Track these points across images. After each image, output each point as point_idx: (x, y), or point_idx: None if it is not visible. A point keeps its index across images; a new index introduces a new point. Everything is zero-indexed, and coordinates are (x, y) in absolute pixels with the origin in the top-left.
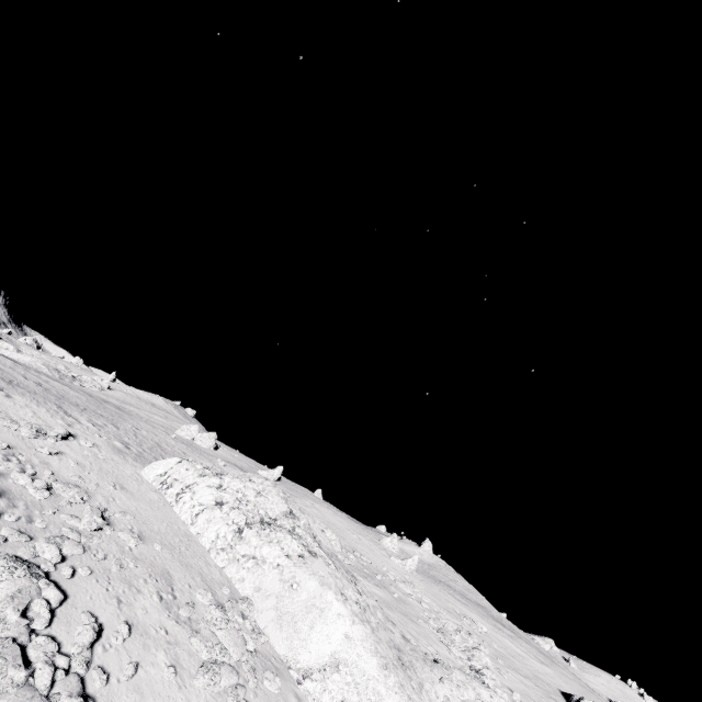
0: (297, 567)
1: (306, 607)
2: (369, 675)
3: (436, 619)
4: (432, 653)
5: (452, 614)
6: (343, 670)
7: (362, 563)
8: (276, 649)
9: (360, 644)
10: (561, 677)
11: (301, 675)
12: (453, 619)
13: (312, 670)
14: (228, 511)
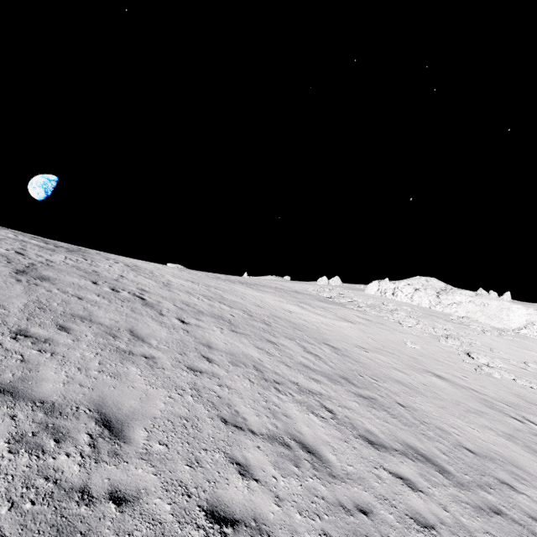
0: (480, 299)
1: (498, 310)
2: None
3: None
4: None
5: None
6: (536, 324)
7: None
8: (497, 327)
9: (536, 314)
10: None
11: (516, 331)
12: None
13: (520, 328)
14: (425, 291)
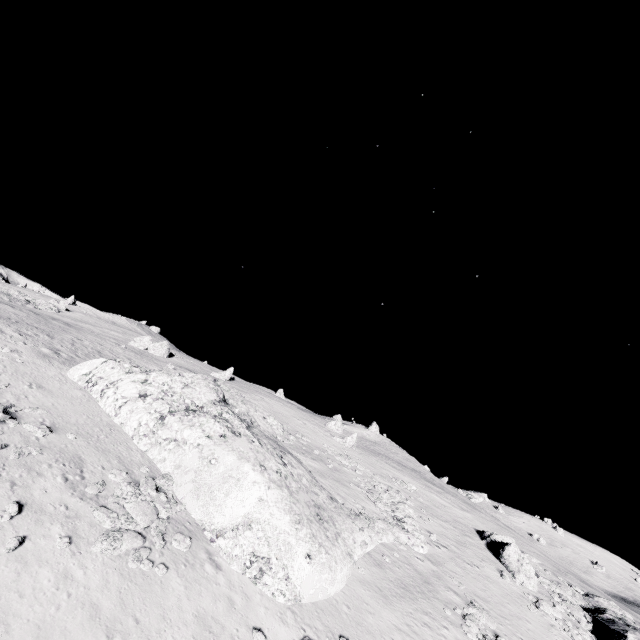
0: (217, 445)
1: (223, 478)
2: (280, 529)
3: (367, 482)
4: (358, 509)
5: (385, 478)
6: (256, 528)
7: (302, 442)
8: (193, 515)
9: (273, 505)
10: (478, 519)
11: (214, 534)
12: (385, 481)
13: (225, 530)
14: (151, 402)
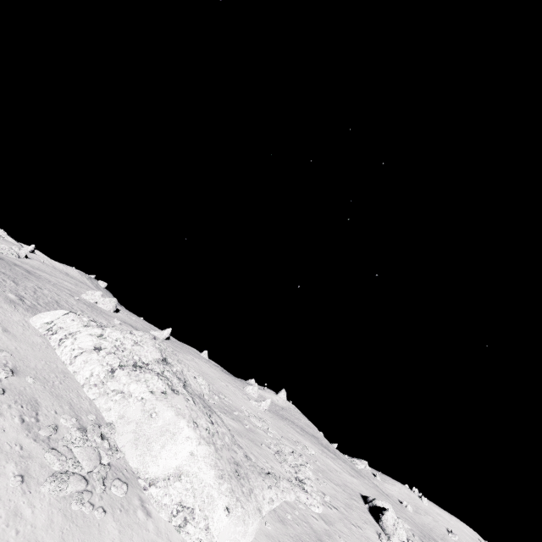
0: (158, 401)
1: (161, 431)
2: (205, 483)
3: (276, 444)
4: (268, 468)
5: (290, 441)
6: (185, 479)
7: (224, 403)
8: (130, 464)
9: (202, 460)
10: (363, 485)
11: (148, 483)
12: (290, 444)
13: (158, 479)
14: (104, 355)
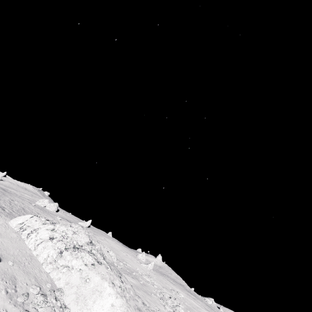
0: (90, 270)
1: (92, 291)
2: None
3: (160, 292)
4: (157, 310)
5: (168, 290)
6: None
7: (126, 267)
8: None
9: (119, 309)
10: None
11: None
12: (168, 292)
13: None
14: (56, 242)
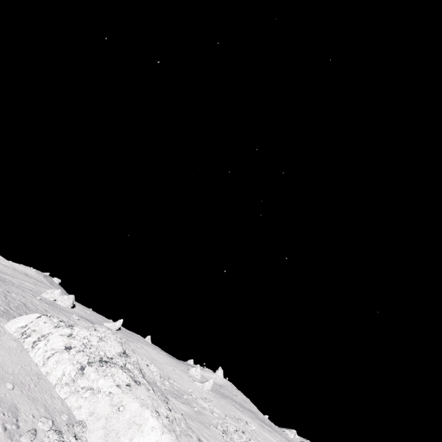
0: (124, 394)
1: (128, 424)
2: None
3: (222, 424)
4: None
5: (233, 419)
6: None
7: (174, 387)
8: None
9: None
10: None
11: None
12: (234, 422)
13: None
14: (75, 354)
